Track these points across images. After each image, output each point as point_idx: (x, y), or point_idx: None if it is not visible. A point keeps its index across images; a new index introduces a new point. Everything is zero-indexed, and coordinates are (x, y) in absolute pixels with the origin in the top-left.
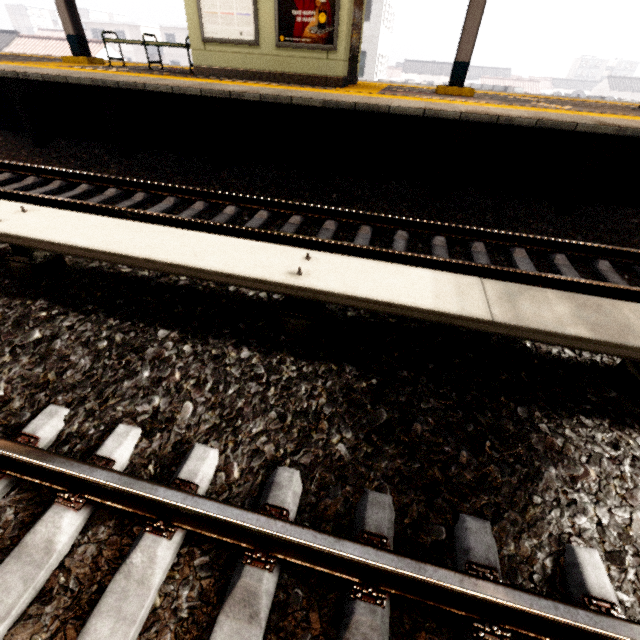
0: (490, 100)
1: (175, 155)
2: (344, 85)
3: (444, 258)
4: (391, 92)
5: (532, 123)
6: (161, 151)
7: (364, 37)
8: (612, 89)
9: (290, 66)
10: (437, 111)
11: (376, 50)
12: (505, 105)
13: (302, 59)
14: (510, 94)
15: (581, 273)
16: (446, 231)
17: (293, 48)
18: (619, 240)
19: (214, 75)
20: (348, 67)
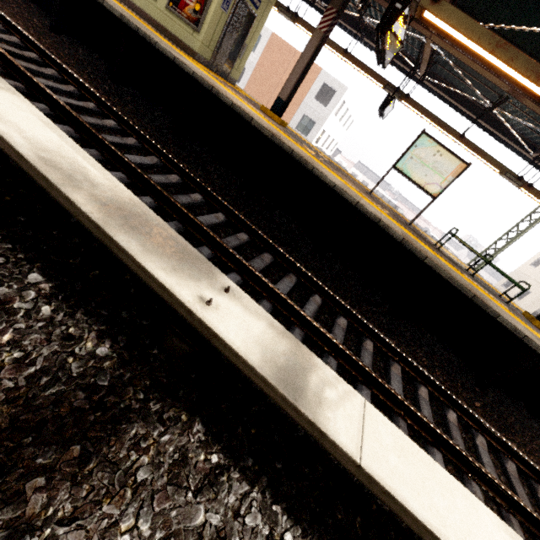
0: (280, 126)
1: (38, 10)
2: (203, 63)
3: (58, 98)
4: (224, 83)
5: (230, 103)
6: (32, 3)
7: (319, 114)
8: (468, 257)
9: (170, 26)
10: (181, 62)
11: (322, 126)
12: (269, 121)
13: (178, 26)
14: (328, 158)
15: (176, 190)
16: (126, 125)
17: (175, 15)
18: (252, 215)
19: (123, 2)
20: (212, 56)
